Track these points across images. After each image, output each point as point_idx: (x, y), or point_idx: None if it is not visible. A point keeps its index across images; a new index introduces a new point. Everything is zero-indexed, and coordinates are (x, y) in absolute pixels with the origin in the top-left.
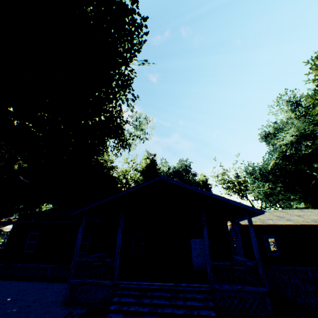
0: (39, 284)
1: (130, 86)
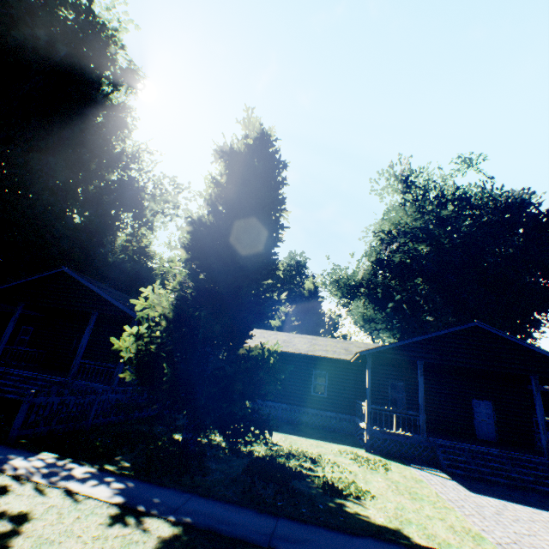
0: None
1: (110, 144)
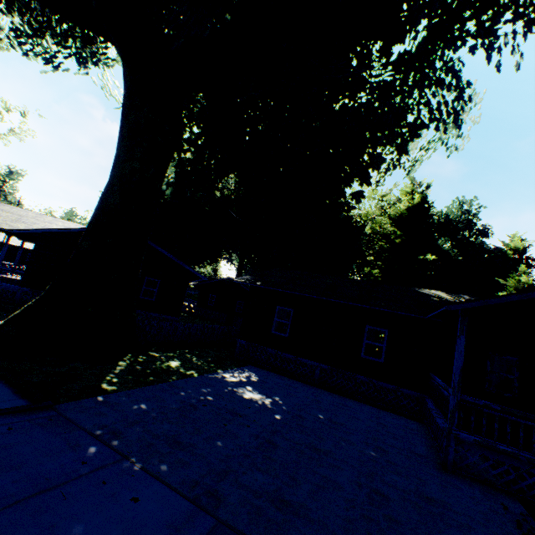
0: (319, 393)
1: None
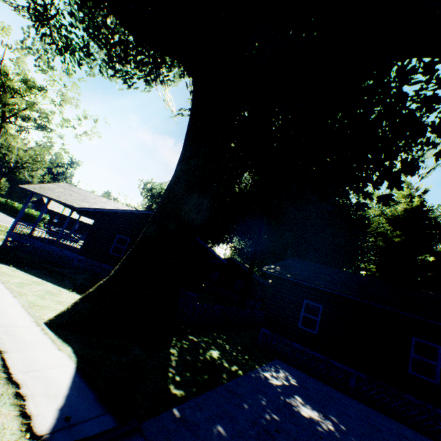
0: (365, 410)
1: None
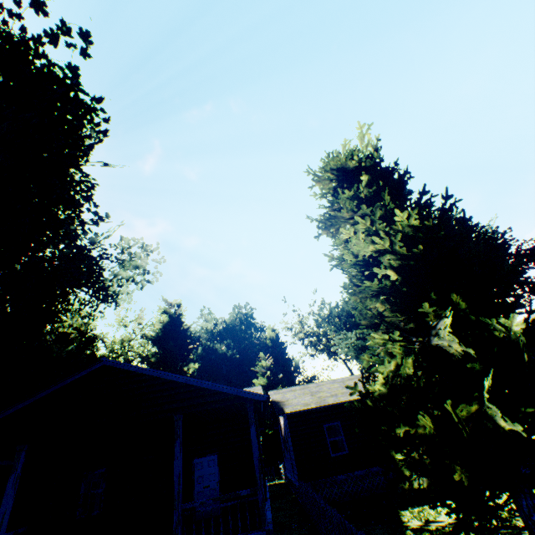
0: None
1: (90, 200)
